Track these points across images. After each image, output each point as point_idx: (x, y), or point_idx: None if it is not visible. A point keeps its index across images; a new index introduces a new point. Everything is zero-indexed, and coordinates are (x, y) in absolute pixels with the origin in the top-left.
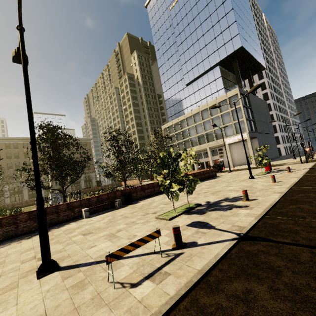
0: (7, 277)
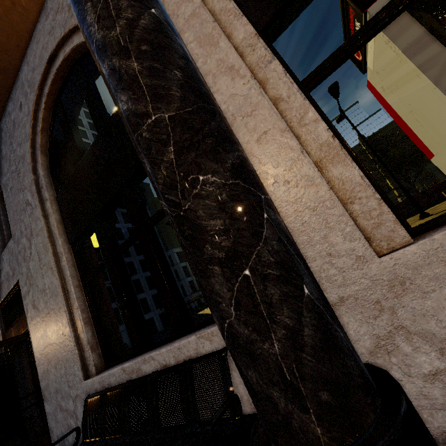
0: None
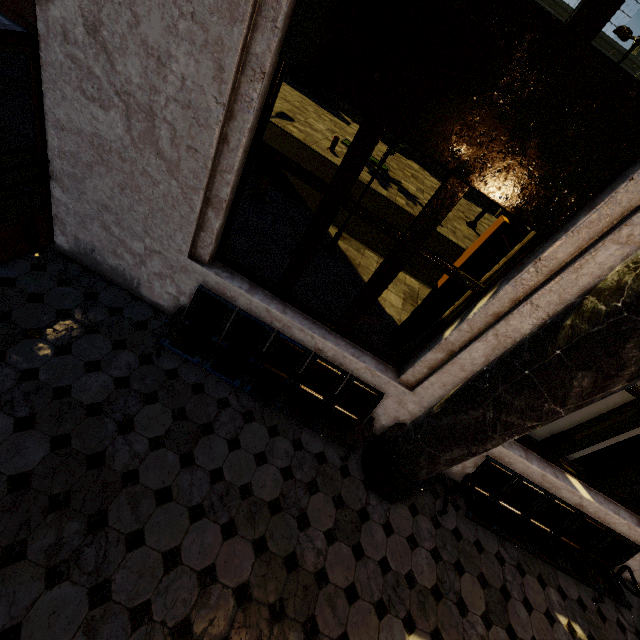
0: (454, 211)
